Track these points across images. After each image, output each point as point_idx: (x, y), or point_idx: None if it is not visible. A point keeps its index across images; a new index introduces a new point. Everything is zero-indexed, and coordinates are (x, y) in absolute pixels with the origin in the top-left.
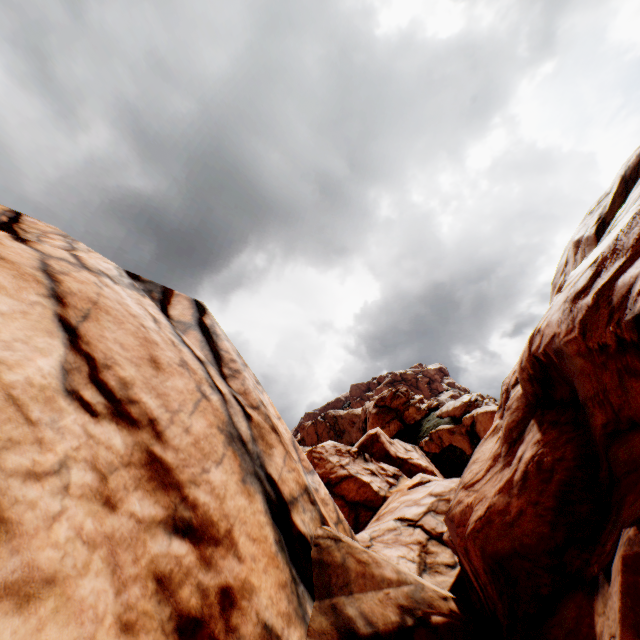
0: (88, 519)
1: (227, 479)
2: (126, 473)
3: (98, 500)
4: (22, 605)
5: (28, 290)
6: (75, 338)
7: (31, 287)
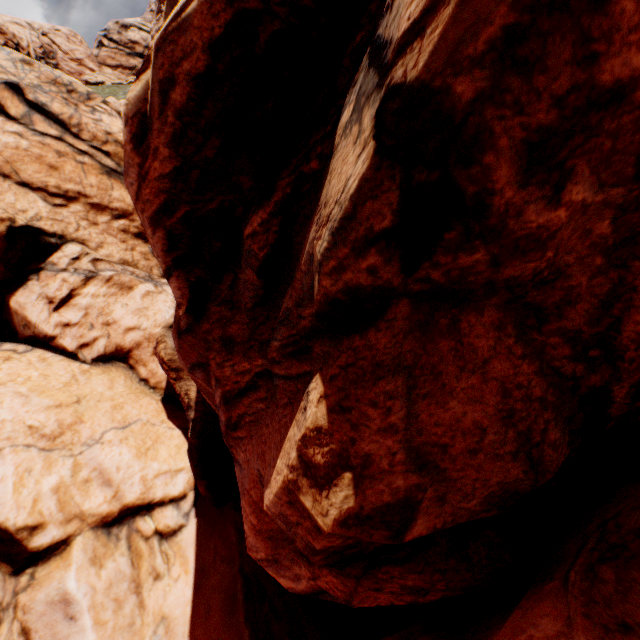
0: (96, 231)
1: (121, 193)
2: (91, 215)
3: (93, 226)
4: (102, 248)
5: (2, 184)
6: (30, 187)
7: (0, 182)
